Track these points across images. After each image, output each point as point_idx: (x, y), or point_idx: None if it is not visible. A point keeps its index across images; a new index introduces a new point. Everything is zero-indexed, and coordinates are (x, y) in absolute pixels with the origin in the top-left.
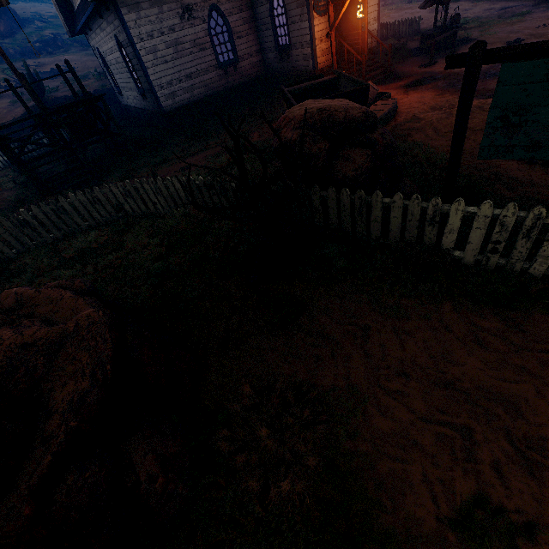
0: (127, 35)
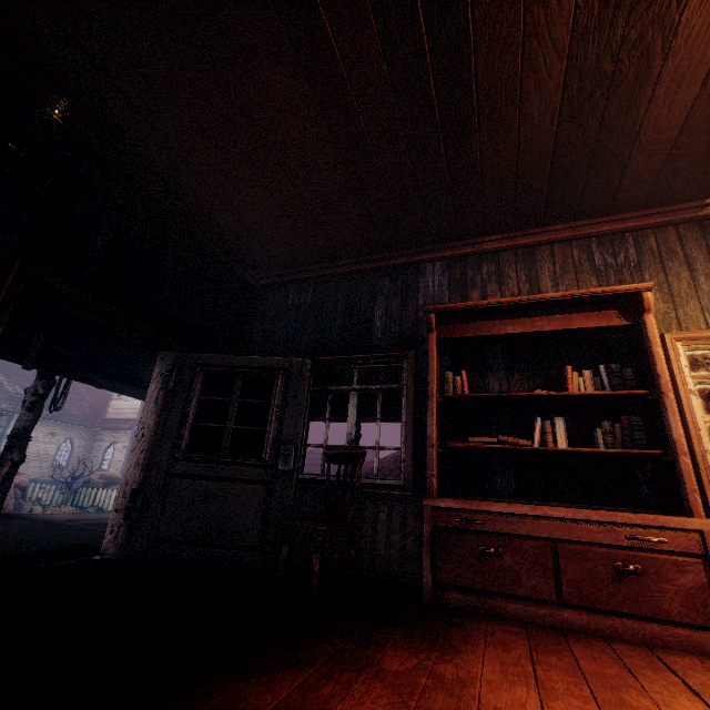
0: (5, 430)
